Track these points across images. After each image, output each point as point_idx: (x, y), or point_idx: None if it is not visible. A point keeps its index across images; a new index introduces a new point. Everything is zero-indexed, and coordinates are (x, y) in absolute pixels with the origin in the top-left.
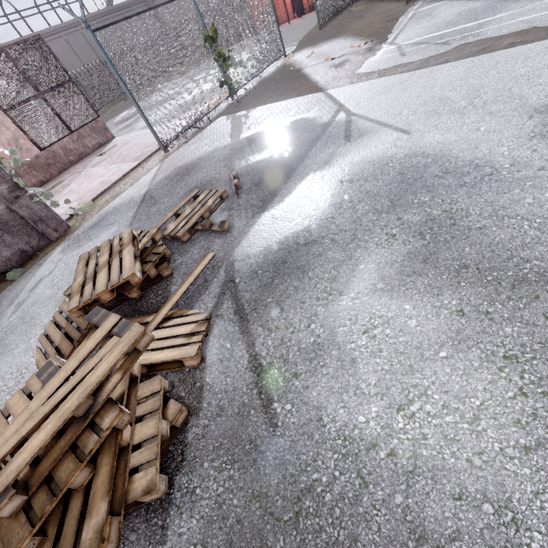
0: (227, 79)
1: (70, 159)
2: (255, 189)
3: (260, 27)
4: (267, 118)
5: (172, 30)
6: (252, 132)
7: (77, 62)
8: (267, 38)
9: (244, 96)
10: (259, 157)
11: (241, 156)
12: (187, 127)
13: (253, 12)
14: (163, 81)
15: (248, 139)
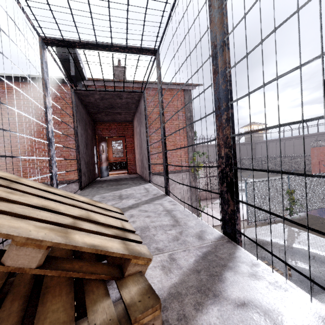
0: (291, 208)
1: (201, 198)
2: (299, 283)
3: (319, 192)
4: (312, 244)
5: (274, 186)
6: (301, 246)
7: (212, 155)
8: (322, 197)
9: (297, 218)
10: (304, 266)
11: (292, 257)
12: (261, 219)
13: (312, 167)
14: (245, 176)
15: (298, 250)
